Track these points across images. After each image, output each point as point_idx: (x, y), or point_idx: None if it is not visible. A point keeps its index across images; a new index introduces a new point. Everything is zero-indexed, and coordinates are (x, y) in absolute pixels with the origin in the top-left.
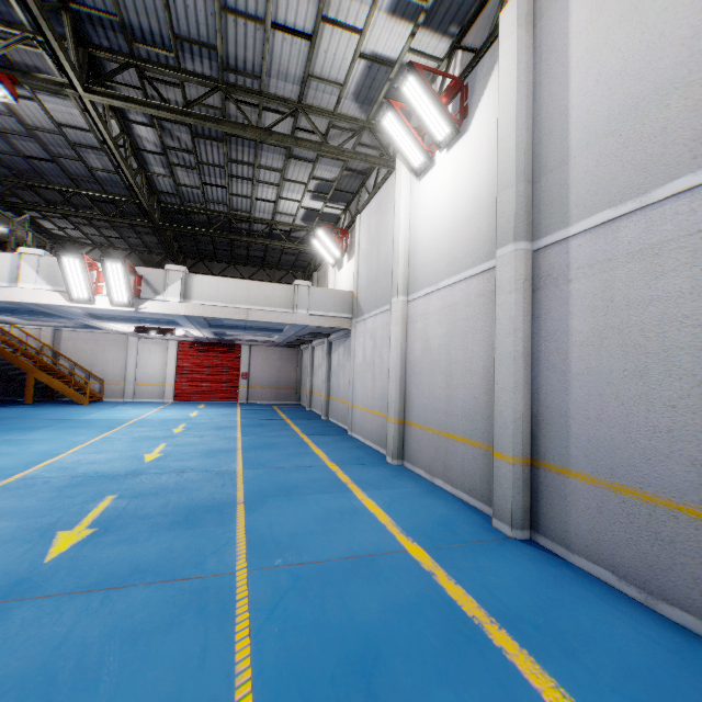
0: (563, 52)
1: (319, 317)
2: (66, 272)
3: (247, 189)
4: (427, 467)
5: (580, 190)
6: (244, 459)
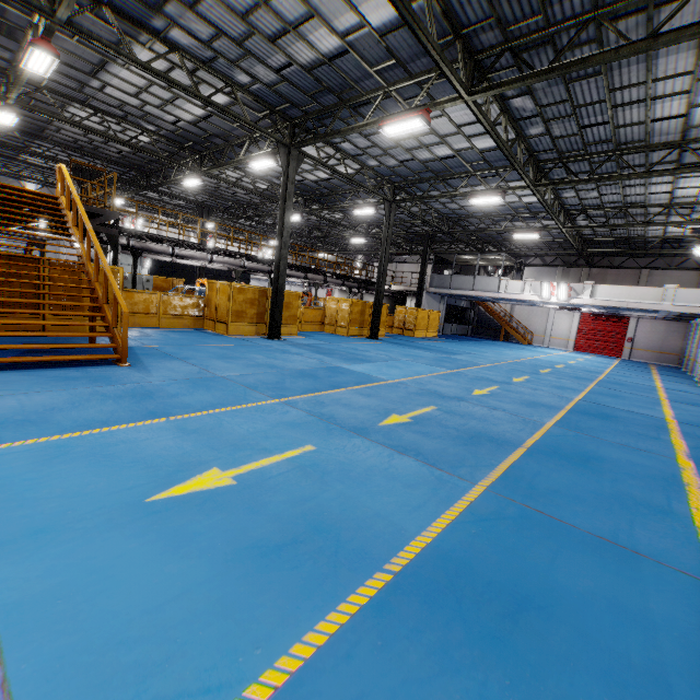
0: None
1: (680, 307)
2: (542, 289)
3: (640, 228)
4: None
5: None
6: (611, 370)
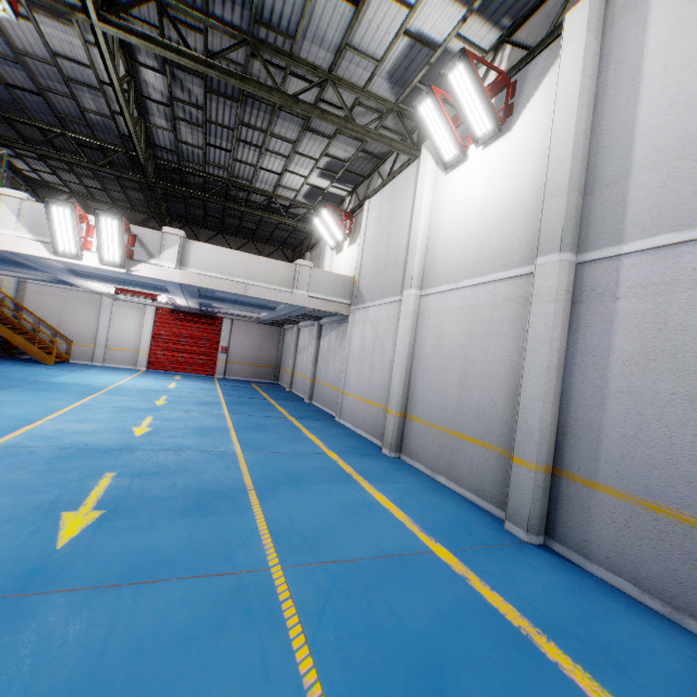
0: (635, 65)
1: (318, 300)
2: (53, 222)
3: (253, 156)
4: (428, 463)
5: (640, 209)
6: (239, 440)
